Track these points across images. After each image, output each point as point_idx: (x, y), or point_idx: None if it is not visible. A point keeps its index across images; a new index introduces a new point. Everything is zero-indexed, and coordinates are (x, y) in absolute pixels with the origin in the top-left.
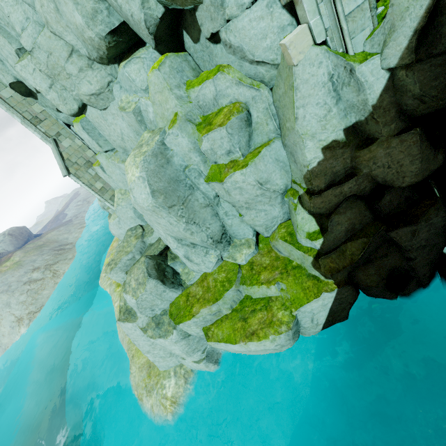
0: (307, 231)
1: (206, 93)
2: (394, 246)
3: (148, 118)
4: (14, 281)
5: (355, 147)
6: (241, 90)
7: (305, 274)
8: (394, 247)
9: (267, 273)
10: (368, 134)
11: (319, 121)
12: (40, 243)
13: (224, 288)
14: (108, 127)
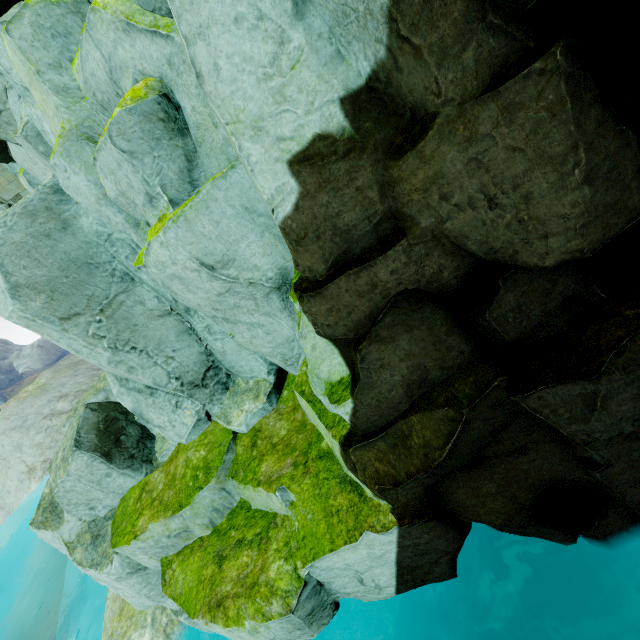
0: (327, 377)
1: (94, 68)
2: (544, 427)
3: (52, 146)
4: (33, 414)
5: (383, 152)
6: (141, 47)
7: (338, 474)
8: (544, 429)
9: (273, 460)
10: (412, 105)
11: (263, 79)
12: (77, 359)
13: (195, 484)
14: (44, 176)
